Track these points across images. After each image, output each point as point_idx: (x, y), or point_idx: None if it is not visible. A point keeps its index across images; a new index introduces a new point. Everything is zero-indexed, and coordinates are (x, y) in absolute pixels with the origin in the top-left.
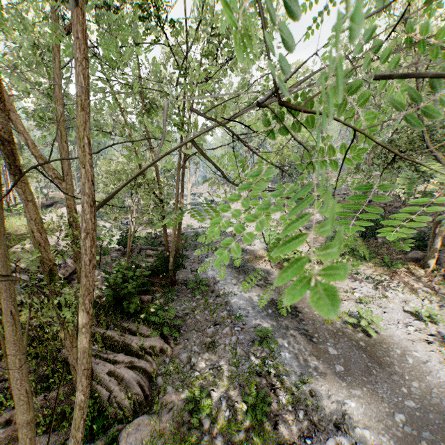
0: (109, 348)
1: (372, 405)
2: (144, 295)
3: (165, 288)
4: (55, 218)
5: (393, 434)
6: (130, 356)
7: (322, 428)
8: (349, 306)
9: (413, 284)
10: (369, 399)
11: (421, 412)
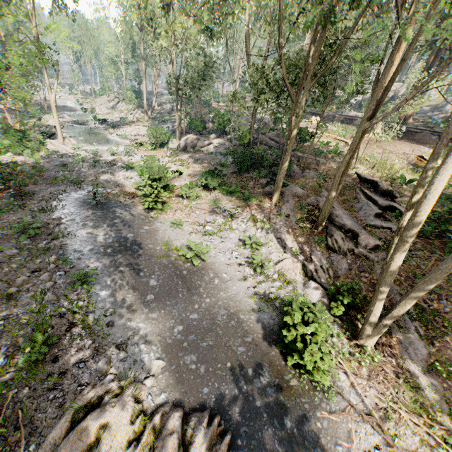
0: None
1: (161, 324)
2: None
3: None
4: None
5: (164, 343)
6: None
7: (103, 352)
8: (194, 239)
9: (256, 216)
10: (161, 319)
11: (198, 321)
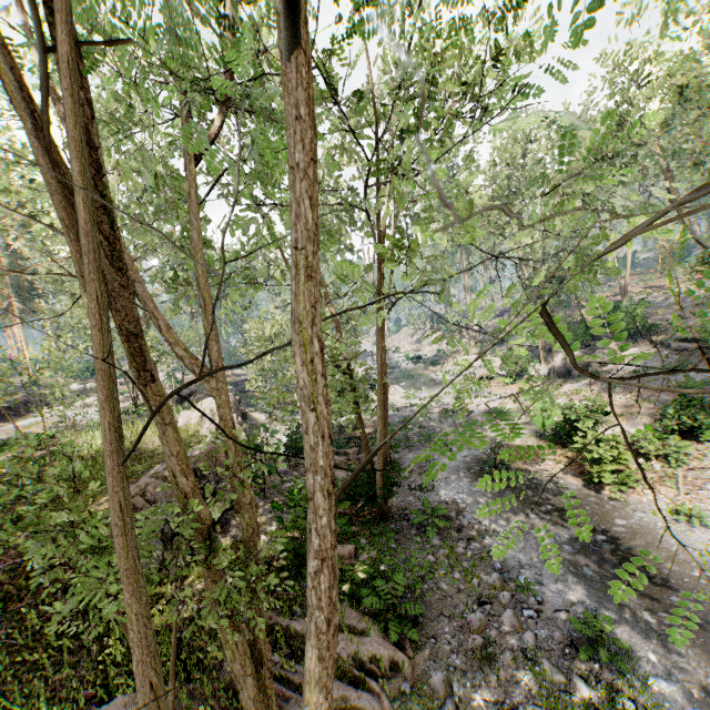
0: (300, 661)
1: None
2: (341, 541)
3: (373, 526)
4: (196, 418)
5: None
6: (338, 677)
7: None
8: None
9: None
10: None
11: None
